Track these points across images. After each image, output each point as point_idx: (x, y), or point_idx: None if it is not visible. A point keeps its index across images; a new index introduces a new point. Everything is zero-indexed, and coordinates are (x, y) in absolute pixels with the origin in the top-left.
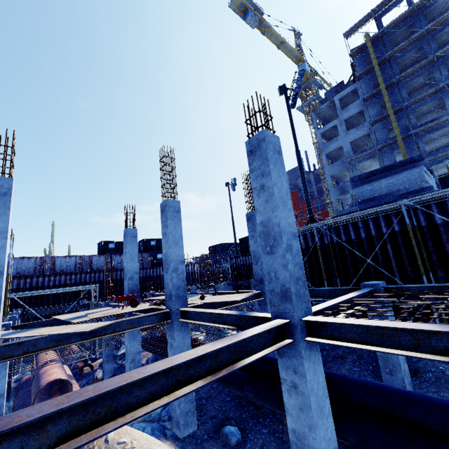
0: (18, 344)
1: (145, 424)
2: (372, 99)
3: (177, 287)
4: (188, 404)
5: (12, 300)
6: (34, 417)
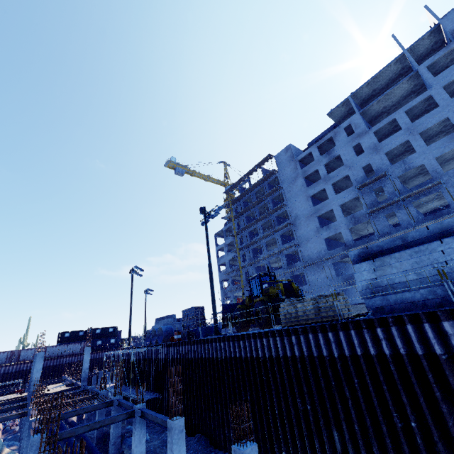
0: None
1: (13, 441)
2: (236, 235)
3: None
4: None
5: None
6: None
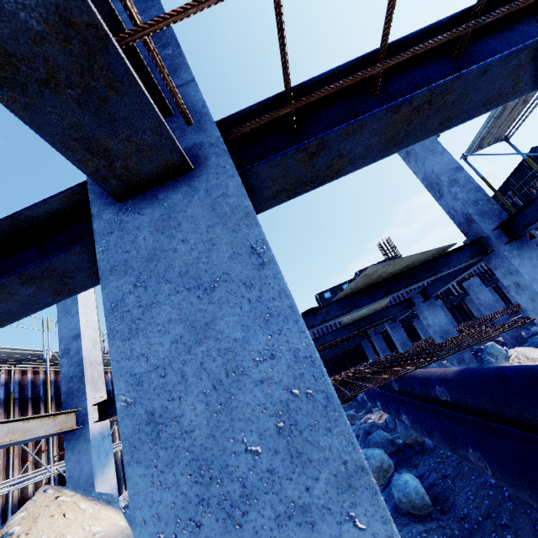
0: (111, 401)
1: None
2: None
3: None
4: None
5: None
6: None
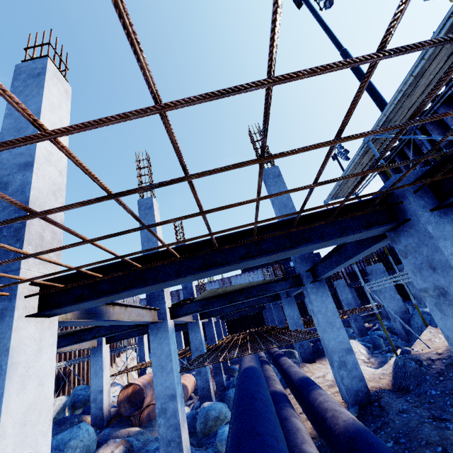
0: None
1: None
2: None
3: None
4: (170, 430)
5: None
6: None
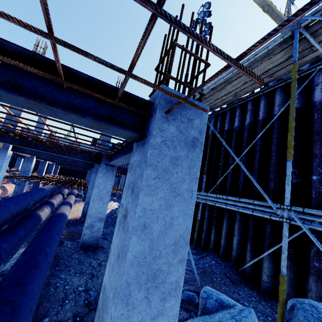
0: None
1: None
2: None
3: (6, 128)
4: None
5: None
6: None
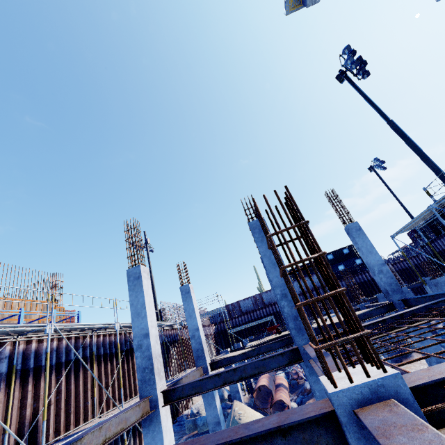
0: (215, 362)
1: None
2: None
3: None
4: None
5: (249, 330)
6: (178, 386)
